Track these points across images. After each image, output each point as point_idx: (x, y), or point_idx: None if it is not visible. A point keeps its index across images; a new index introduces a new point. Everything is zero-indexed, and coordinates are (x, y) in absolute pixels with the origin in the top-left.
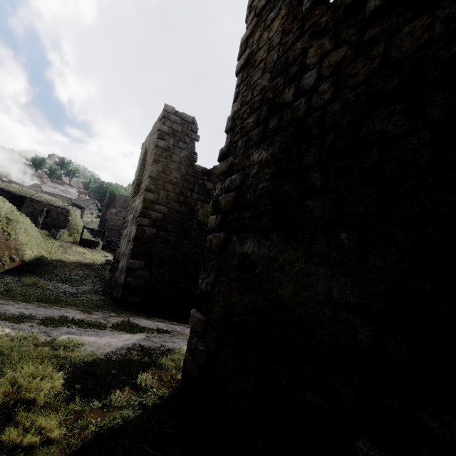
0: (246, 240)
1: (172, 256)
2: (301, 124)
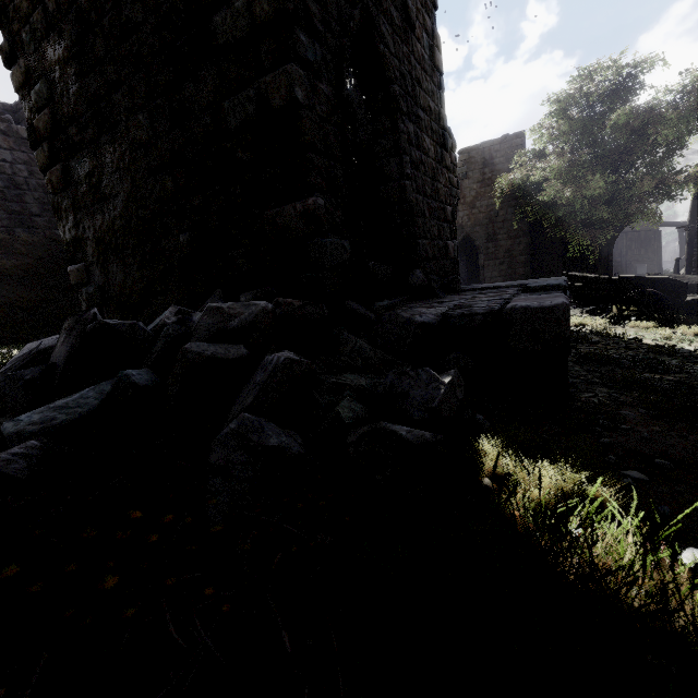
0: (84, 159)
1: (18, 265)
2: (79, 8)
